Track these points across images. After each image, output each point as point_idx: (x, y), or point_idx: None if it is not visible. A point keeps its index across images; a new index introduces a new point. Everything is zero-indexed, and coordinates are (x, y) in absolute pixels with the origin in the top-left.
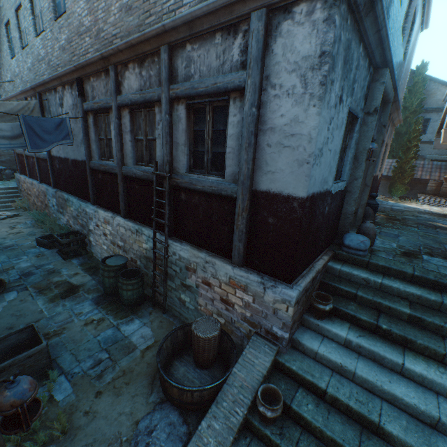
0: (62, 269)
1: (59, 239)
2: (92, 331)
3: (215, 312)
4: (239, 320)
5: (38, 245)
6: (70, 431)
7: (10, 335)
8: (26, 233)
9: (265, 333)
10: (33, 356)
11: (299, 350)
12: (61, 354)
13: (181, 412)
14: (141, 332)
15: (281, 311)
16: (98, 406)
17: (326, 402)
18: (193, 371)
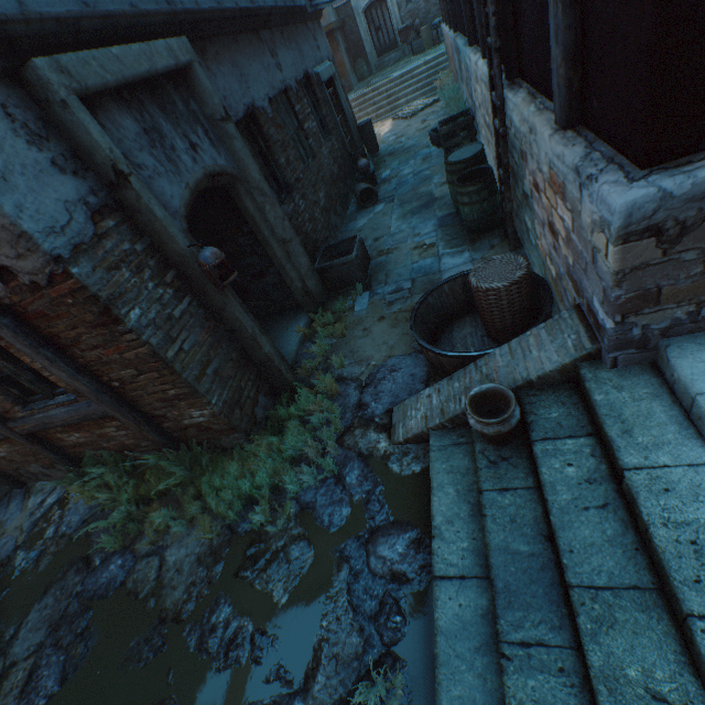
0: (435, 176)
1: (437, 128)
2: (415, 257)
3: (546, 254)
4: (564, 274)
5: (431, 144)
6: (348, 337)
7: (341, 243)
8: (431, 128)
9: (586, 311)
10: (346, 265)
11: (665, 381)
12: (377, 273)
13: (430, 372)
14: (459, 271)
15: (599, 255)
16: (374, 329)
17: (620, 494)
18: (478, 339)
